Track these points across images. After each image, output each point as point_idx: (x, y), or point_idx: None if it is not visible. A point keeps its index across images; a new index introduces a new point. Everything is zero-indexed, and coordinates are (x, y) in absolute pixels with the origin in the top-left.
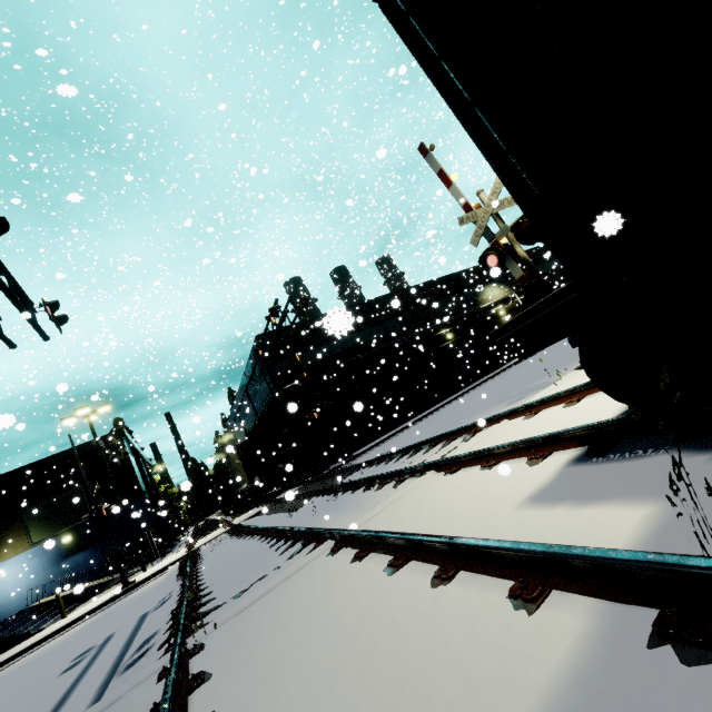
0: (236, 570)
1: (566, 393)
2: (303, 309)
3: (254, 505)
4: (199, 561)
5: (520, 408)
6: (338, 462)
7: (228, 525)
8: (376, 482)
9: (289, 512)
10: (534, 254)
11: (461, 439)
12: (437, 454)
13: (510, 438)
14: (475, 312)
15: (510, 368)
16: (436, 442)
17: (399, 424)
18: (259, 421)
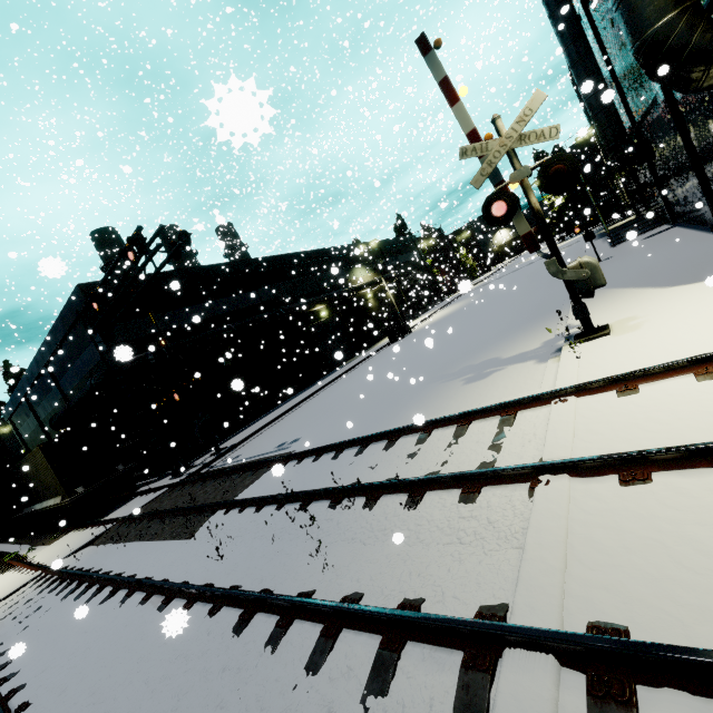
0: (174, 712)
1: (689, 362)
2: (179, 249)
3: (70, 527)
4: (1, 661)
5: (599, 383)
6: (205, 455)
7: (32, 568)
8: (389, 491)
9: (173, 539)
10: (395, 244)
11: (489, 424)
12: (469, 445)
13: (671, 422)
14: (349, 290)
15: (383, 349)
16: (431, 427)
17: (274, 406)
18: (76, 406)
